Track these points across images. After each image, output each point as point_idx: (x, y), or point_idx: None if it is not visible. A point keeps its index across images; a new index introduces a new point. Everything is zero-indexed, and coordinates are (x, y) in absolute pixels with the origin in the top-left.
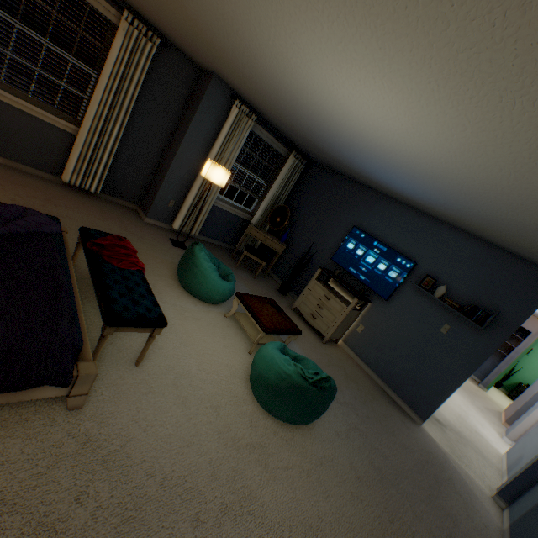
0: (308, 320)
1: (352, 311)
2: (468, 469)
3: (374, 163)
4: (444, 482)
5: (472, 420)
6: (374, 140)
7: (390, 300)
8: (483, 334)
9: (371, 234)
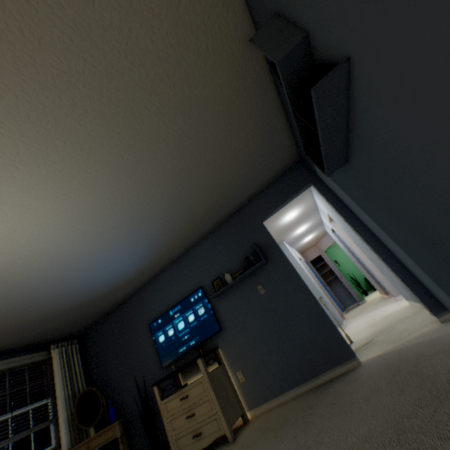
0: (200, 446)
1: (212, 373)
2: (413, 334)
3: (84, 271)
4: (419, 365)
5: (378, 316)
6: (37, 252)
7: (223, 326)
8: (272, 262)
9: (164, 312)
